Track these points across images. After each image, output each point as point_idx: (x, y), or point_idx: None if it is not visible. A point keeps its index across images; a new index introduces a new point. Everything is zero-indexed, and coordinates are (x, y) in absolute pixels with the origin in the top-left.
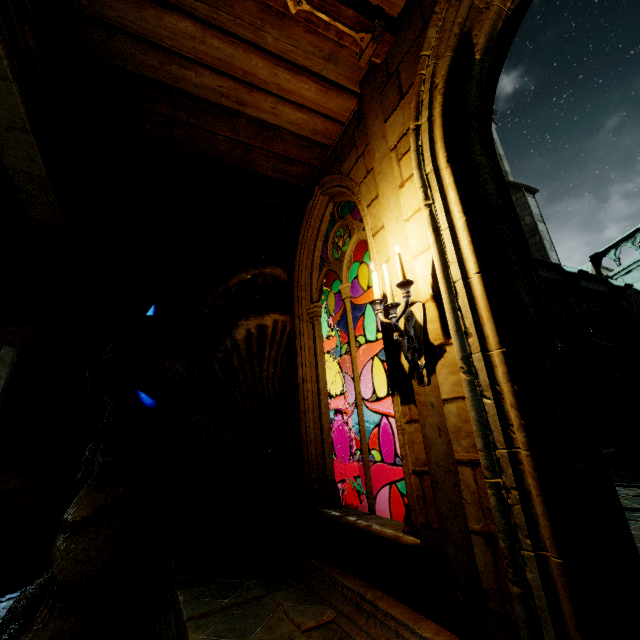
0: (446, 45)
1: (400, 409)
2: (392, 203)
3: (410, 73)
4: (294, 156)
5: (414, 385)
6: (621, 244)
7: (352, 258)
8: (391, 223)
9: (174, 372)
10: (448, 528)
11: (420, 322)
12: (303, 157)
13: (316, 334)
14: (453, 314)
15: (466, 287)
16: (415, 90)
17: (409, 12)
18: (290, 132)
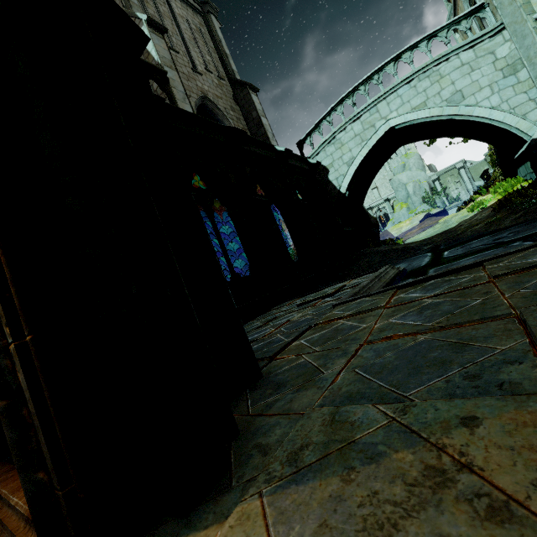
0: None
1: None
2: None
3: None
4: None
5: None
6: (313, 132)
7: None
8: None
9: None
10: None
11: None
12: None
13: None
14: None
15: None
16: None
17: None
18: None
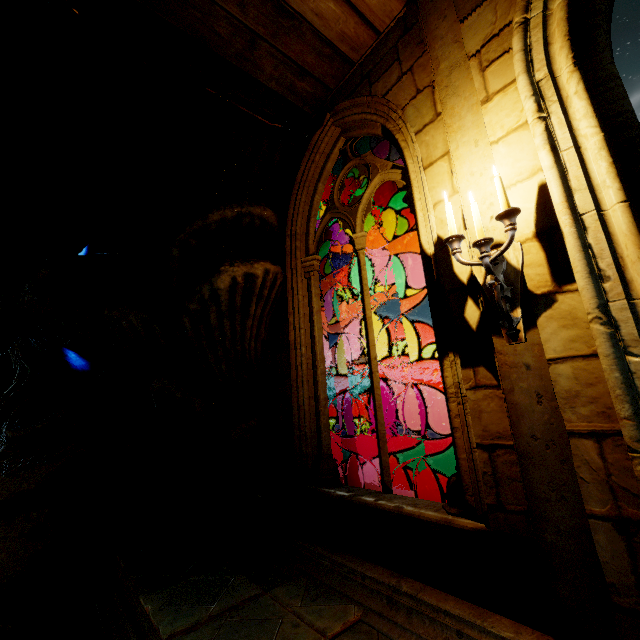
0: None
1: (460, 373)
2: (468, 123)
3: None
4: (308, 67)
5: (496, 343)
6: None
7: (371, 203)
8: (465, 148)
9: (125, 325)
10: (548, 511)
11: (516, 266)
12: (319, 71)
13: (312, 291)
14: (584, 252)
15: (600, 220)
16: None
17: None
18: (313, 29)
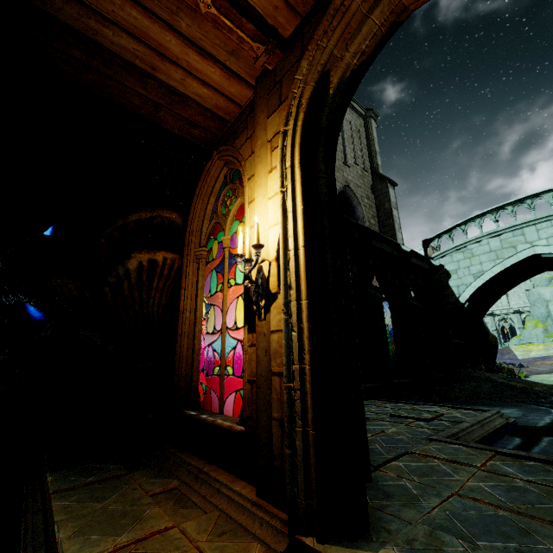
0: (312, 77)
1: (246, 336)
2: (263, 183)
3: (288, 87)
4: (198, 122)
5: (256, 319)
6: (442, 235)
7: (235, 216)
8: (260, 198)
9: (65, 290)
10: (261, 417)
11: (266, 275)
12: (206, 125)
13: (200, 273)
14: (284, 273)
15: (296, 255)
16: (288, 103)
17: (295, 39)
18: (196, 102)
